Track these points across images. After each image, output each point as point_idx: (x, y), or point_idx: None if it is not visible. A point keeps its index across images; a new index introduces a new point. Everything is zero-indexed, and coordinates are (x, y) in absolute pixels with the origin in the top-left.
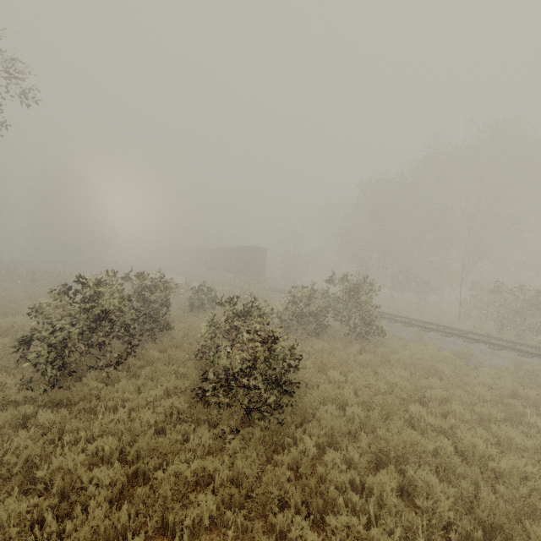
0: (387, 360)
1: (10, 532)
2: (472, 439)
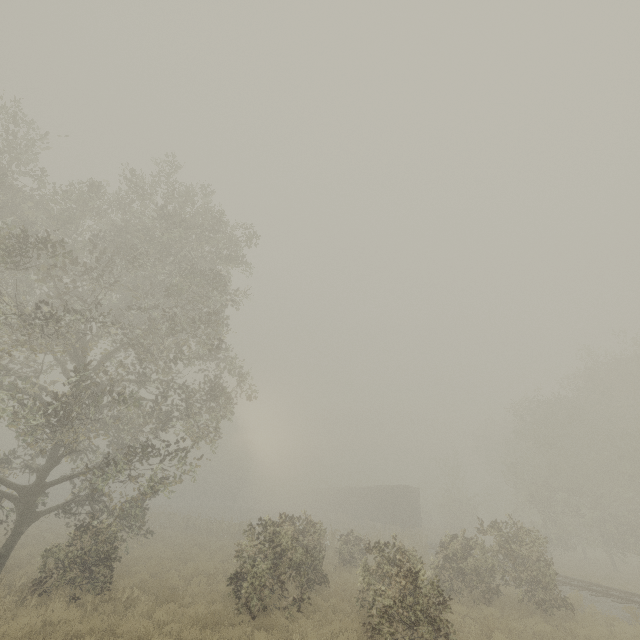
0: (576, 637)
1: None
2: None
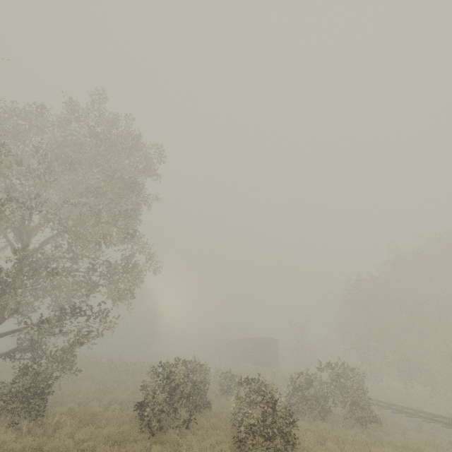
0: (382, 442)
1: None
2: None
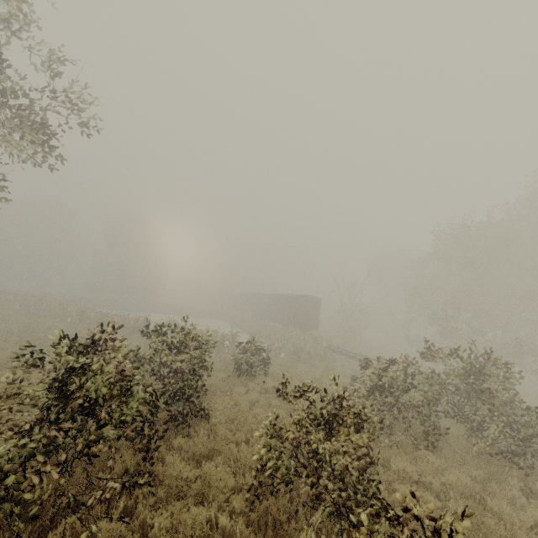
0: None
1: None
2: None
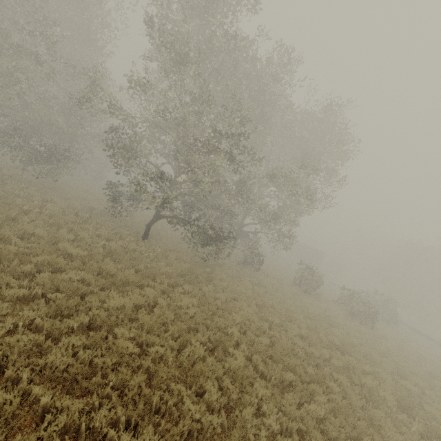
0: (398, 333)
1: (340, 318)
2: (421, 352)
